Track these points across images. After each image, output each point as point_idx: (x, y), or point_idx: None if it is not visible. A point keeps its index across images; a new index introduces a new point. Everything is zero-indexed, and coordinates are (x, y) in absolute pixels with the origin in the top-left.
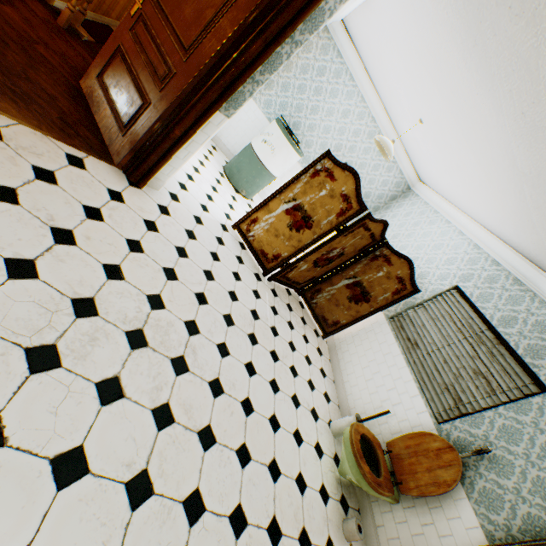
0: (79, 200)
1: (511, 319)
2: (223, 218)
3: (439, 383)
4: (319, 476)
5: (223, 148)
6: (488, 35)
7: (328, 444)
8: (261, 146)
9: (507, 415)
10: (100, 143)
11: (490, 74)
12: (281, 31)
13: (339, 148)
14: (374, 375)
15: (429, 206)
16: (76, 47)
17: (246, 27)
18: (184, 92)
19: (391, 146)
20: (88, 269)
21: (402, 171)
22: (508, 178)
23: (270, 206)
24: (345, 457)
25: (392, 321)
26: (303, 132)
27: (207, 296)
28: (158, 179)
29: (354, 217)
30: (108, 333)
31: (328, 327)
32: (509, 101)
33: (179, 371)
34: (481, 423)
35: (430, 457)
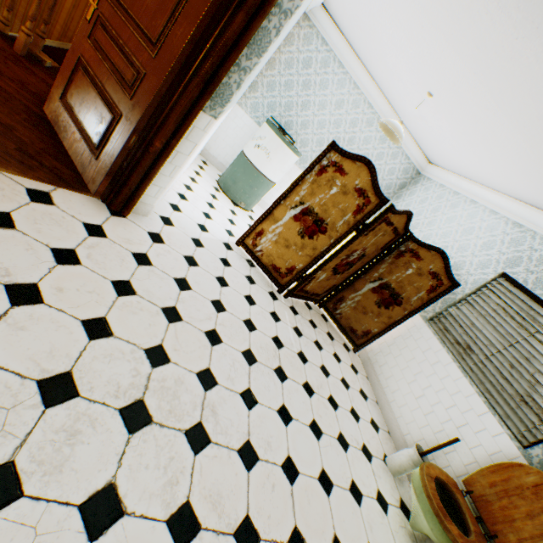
0: (46, 243)
1: None
2: (224, 236)
3: (512, 394)
4: (390, 540)
5: (213, 161)
6: None
7: (389, 490)
8: (254, 152)
9: None
10: (71, 172)
11: (540, 4)
12: None
13: (337, 141)
14: (425, 391)
15: (446, 188)
16: (38, 73)
17: (222, 0)
18: (159, 94)
19: (400, 127)
20: (61, 331)
21: (408, 155)
22: None
23: (276, 215)
24: (423, 515)
25: (431, 323)
26: (296, 131)
27: (220, 332)
28: (144, 203)
29: (374, 212)
30: (95, 418)
31: (358, 338)
32: None
33: (198, 446)
34: None
35: (527, 497)
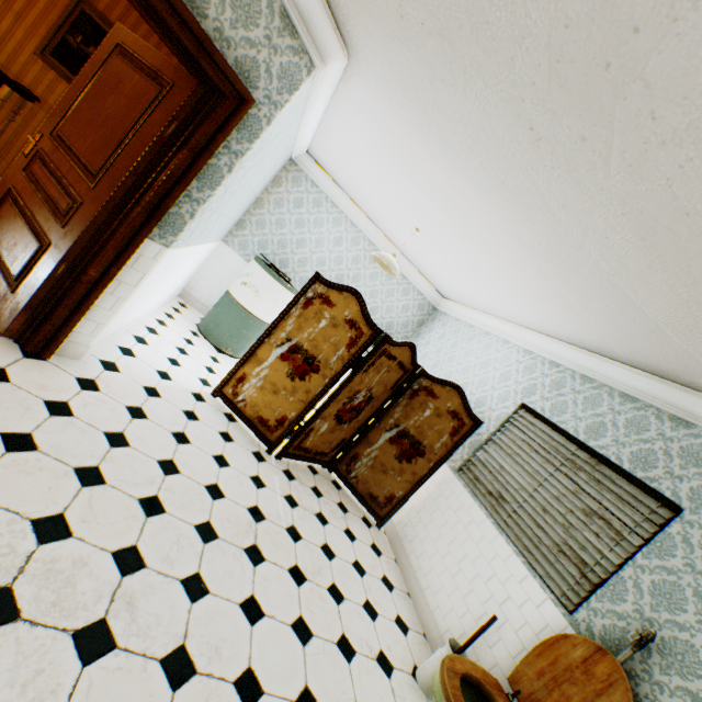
0: None
1: (598, 426)
2: (196, 385)
3: (549, 545)
4: None
5: (196, 303)
6: (437, 115)
7: None
8: (241, 290)
9: (651, 566)
10: None
11: (456, 154)
12: (211, 140)
13: (342, 278)
14: (462, 563)
15: (462, 321)
16: None
17: (167, 140)
18: (96, 222)
19: (392, 260)
20: None
21: (420, 291)
22: (522, 260)
23: (260, 355)
24: None
25: (461, 473)
26: (294, 269)
27: (165, 500)
28: (76, 343)
29: (369, 344)
30: None
31: (382, 507)
32: (485, 174)
33: (92, 654)
34: (625, 591)
35: (578, 680)
